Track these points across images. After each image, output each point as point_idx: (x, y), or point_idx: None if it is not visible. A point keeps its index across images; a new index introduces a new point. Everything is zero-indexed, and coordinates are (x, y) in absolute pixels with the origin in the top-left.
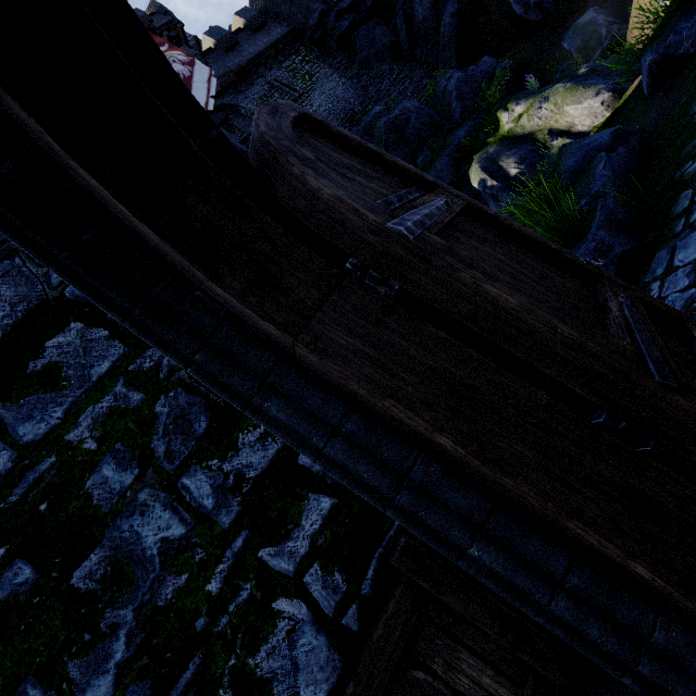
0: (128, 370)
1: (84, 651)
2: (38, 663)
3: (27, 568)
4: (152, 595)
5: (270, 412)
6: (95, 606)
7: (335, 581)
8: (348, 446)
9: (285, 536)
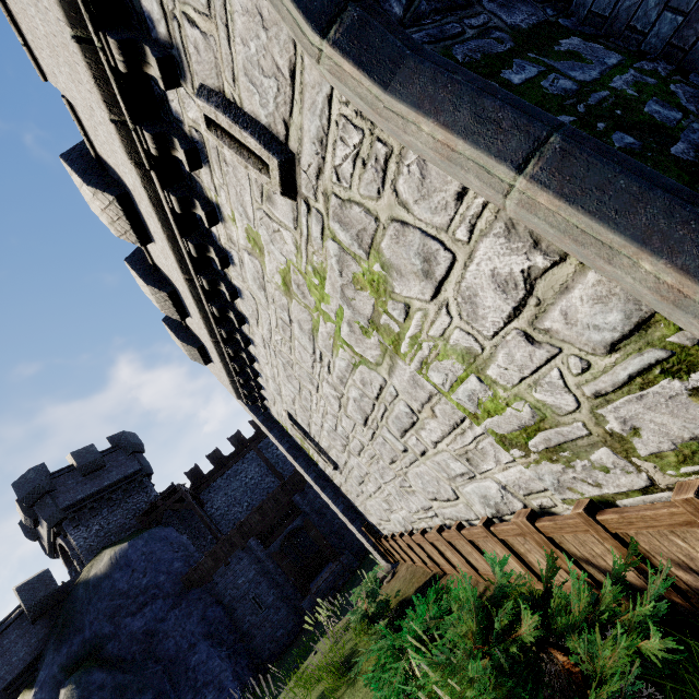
0: (633, 67)
1: None
2: None
3: (629, 137)
4: None
5: None
6: None
7: None
8: None
9: None
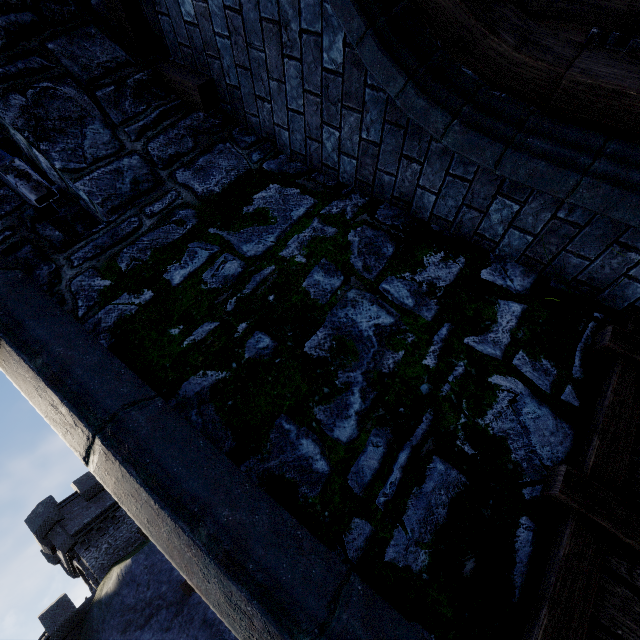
0: (320, 213)
1: (325, 400)
2: (288, 406)
3: (266, 338)
4: (376, 364)
5: (532, 146)
6: (327, 368)
7: (543, 366)
8: (614, 163)
9: (485, 329)
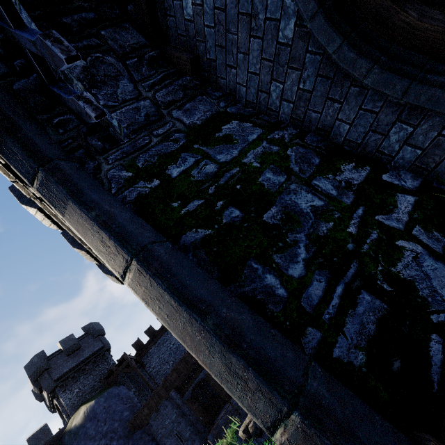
0: (267, 138)
1: (280, 251)
2: (255, 253)
3: (236, 210)
4: (314, 230)
5: (431, 80)
6: (280, 231)
7: (435, 236)
8: None
9: (389, 211)
